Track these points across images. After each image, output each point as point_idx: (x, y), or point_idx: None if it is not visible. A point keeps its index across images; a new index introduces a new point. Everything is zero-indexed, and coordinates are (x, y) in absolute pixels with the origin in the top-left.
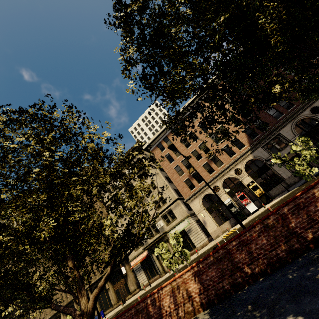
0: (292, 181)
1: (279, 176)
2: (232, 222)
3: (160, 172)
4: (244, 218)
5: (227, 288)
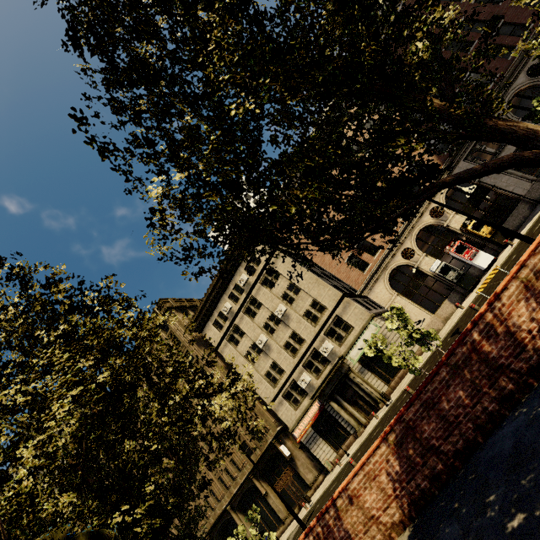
0: (536, 195)
1: (510, 195)
2: (454, 299)
3: (298, 264)
4: (476, 282)
5: None
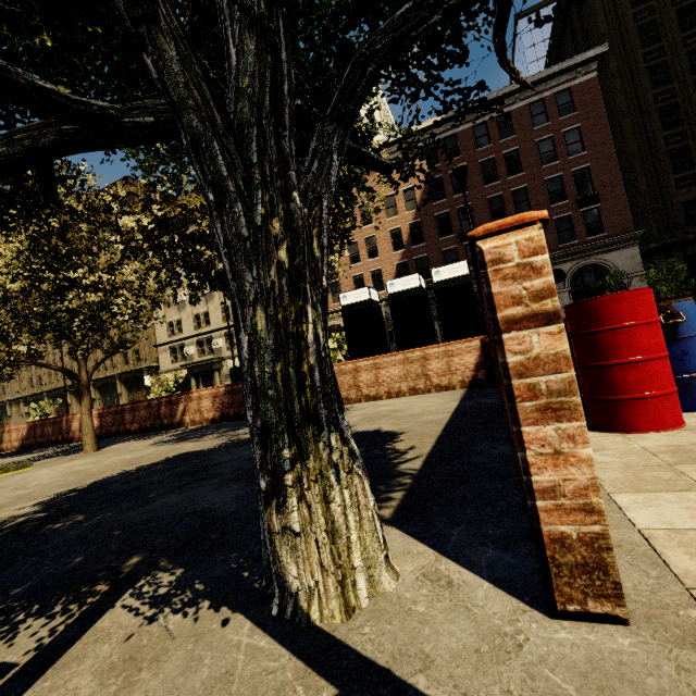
0: None
1: None
2: None
3: None
4: None
5: (113, 432)
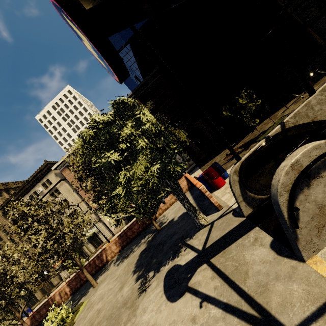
0: None
1: None
2: (126, 222)
3: (72, 189)
4: (132, 219)
5: (78, 286)
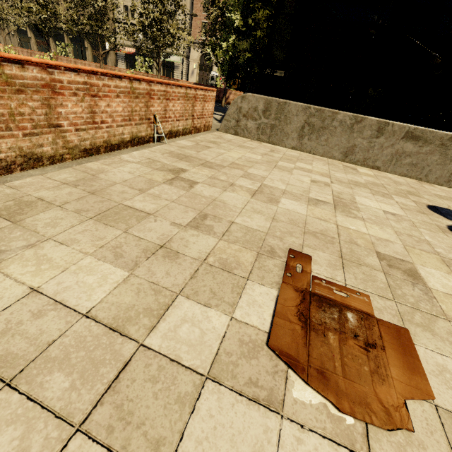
0: None
1: None
2: None
3: None
4: None
5: None
